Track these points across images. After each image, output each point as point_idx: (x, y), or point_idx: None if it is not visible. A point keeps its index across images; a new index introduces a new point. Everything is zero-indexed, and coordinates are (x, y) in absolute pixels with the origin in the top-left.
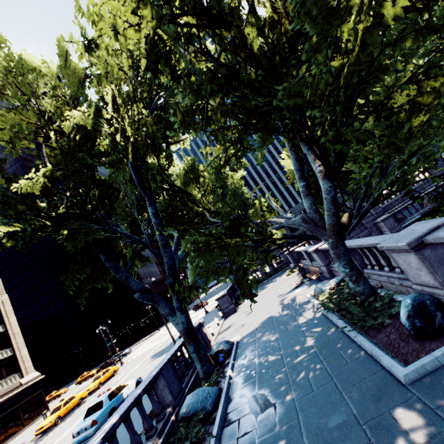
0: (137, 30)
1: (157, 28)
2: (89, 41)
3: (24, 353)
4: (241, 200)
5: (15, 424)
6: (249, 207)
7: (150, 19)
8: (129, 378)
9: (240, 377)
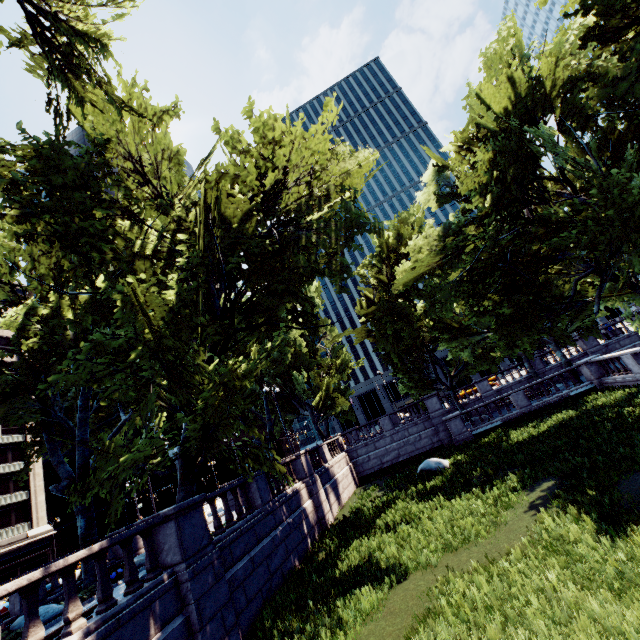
0: (49, 257)
1: (64, 256)
2: (14, 263)
3: (41, 499)
4: (151, 409)
5: None
6: (152, 420)
7: (60, 249)
8: None
9: (94, 602)
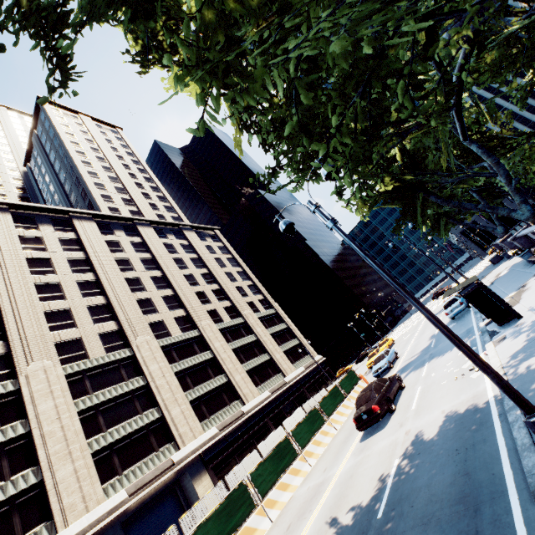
0: None
1: None
2: None
3: (305, 342)
4: None
5: (325, 386)
6: None
7: None
8: (428, 324)
9: None
